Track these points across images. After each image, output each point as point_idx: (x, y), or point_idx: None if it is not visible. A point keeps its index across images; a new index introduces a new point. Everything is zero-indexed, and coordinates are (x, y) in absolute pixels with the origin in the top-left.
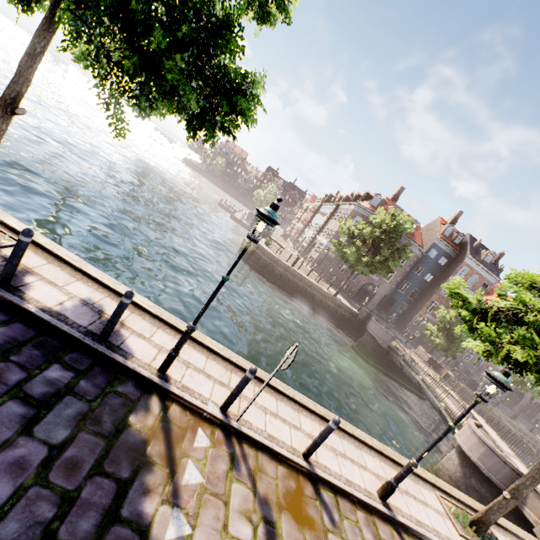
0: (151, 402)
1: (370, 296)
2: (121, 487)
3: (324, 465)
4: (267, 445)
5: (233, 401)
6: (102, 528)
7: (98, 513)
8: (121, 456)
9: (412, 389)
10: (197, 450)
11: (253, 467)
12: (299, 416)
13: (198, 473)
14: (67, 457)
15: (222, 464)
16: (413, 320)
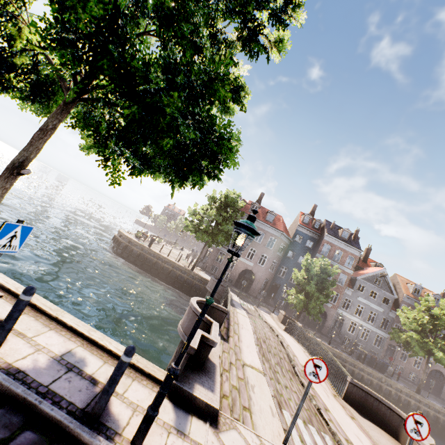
0: None
1: (251, 282)
2: None
3: None
4: None
5: None
6: None
7: None
8: None
9: None
10: None
11: None
12: None
13: None
14: None
15: None
16: None
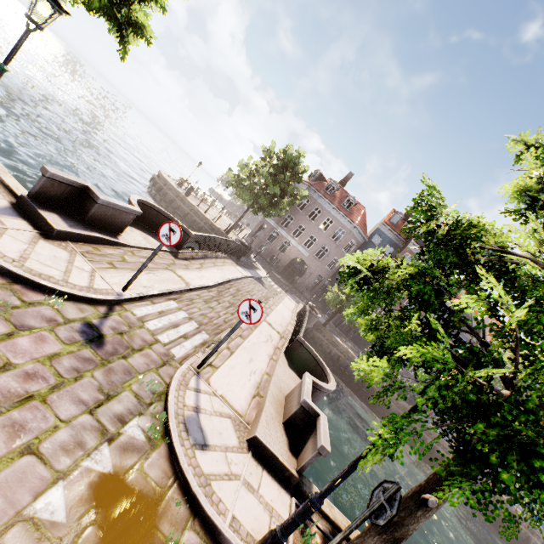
0: None
1: (300, 274)
2: None
3: None
4: None
5: None
6: None
7: None
8: None
9: None
10: None
11: None
12: None
13: None
14: None
15: None
16: None
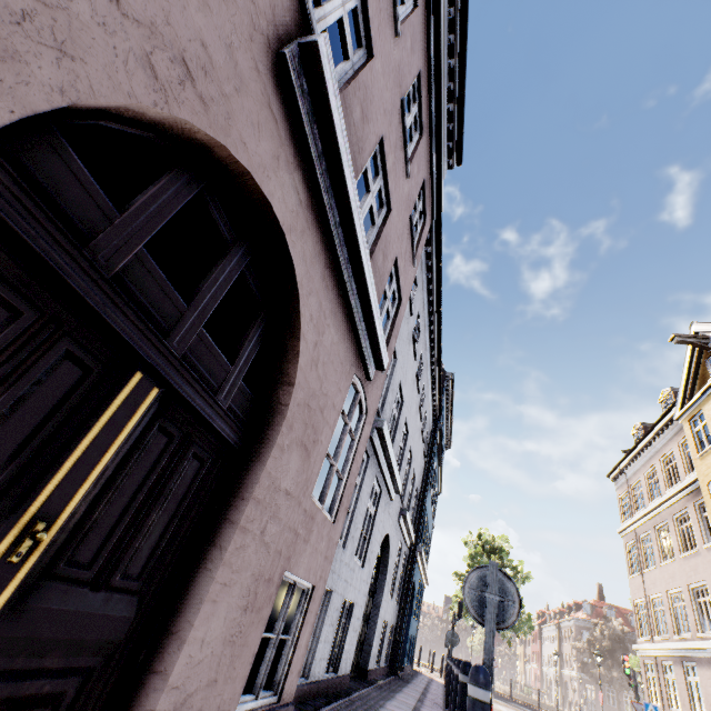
0: None
1: None
2: None
3: None
4: None
5: None
6: None
7: None
8: None
9: None
10: None
11: None
12: None
13: None
14: None
15: None
16: None
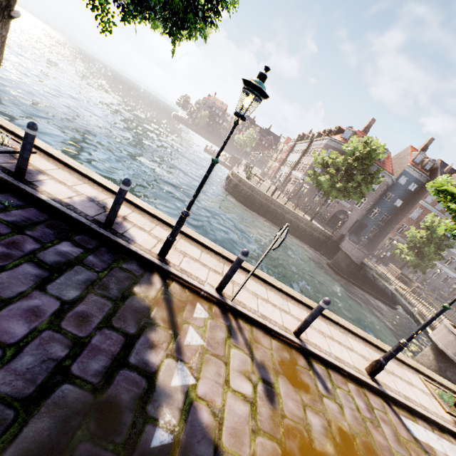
0: (153, 279)
1: (342, 222)
2: (128, 340)
3: (314, 343)
4: (260, 321)
5: (227, 282)
6: (111, 370)
7: (107, 358)
8: (127, 316)
9: (383, 300)
10: (197, 320)
11: (249, 338)
12: (288, 304)
13: (199, 337)
14: (78, 311)
15: (220, 333)
16: (383, 242)
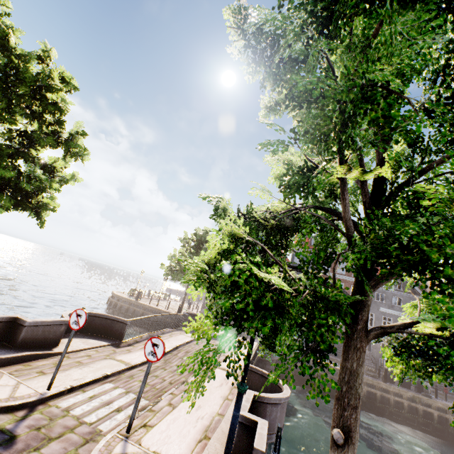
0: None
1: None
2: None
3: None
4: None
5: None
6: None
7: None
8: None
9: None
10: None
11: None
12: None
13: None
14: None
15: None
16: None
